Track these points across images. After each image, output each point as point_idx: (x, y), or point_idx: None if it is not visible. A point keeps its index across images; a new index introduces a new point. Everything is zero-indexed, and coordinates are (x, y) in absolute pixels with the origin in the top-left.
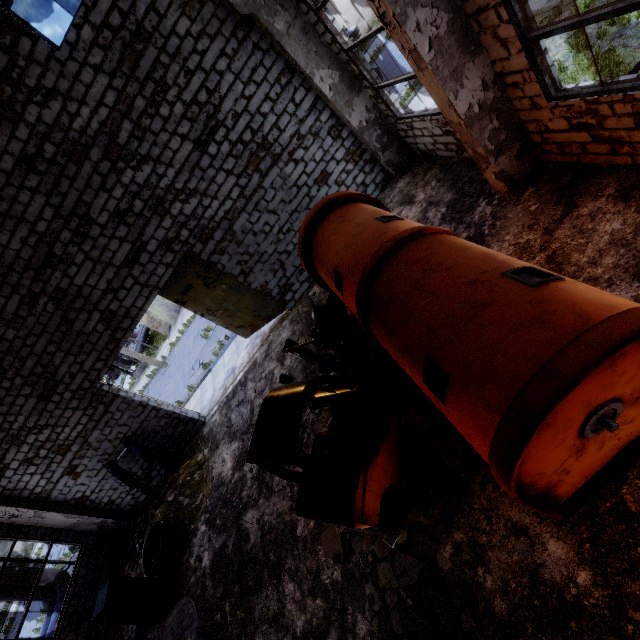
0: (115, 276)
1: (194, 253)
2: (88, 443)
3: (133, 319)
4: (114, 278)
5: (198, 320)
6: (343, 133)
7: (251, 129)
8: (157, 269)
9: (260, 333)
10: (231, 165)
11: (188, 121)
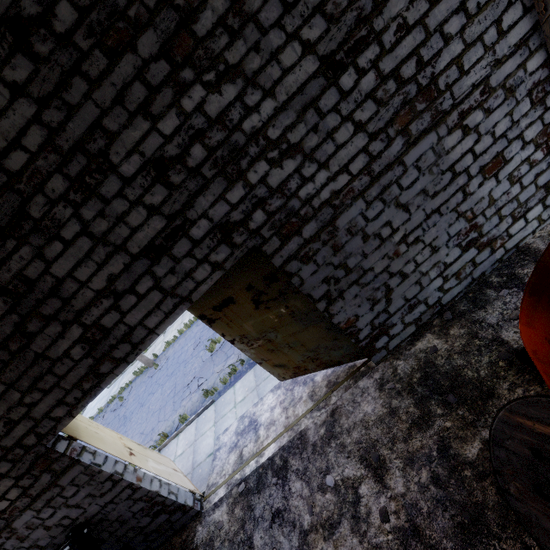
0: (124, 270)
1: (263, 252)
2: (11, 528)
3: (134, 345)
4: (121, 273)
5: (202, 323)
6: (549, 98)
7: (418, 58)
8: (196, 269)
9: (302, 377)
10: (367, 114)
11: (323, 19)
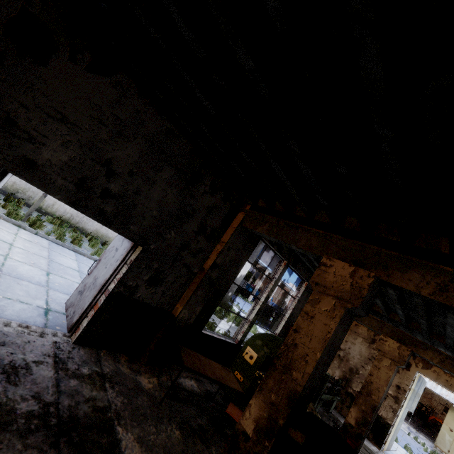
0: None
1: None
2: None
3: None
4: None
5: None
6: None
7: None
8: None
9: None
10: None
11: None
